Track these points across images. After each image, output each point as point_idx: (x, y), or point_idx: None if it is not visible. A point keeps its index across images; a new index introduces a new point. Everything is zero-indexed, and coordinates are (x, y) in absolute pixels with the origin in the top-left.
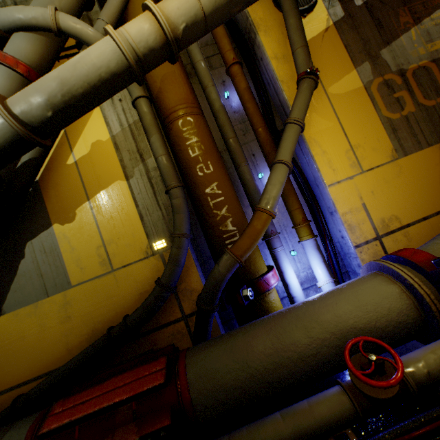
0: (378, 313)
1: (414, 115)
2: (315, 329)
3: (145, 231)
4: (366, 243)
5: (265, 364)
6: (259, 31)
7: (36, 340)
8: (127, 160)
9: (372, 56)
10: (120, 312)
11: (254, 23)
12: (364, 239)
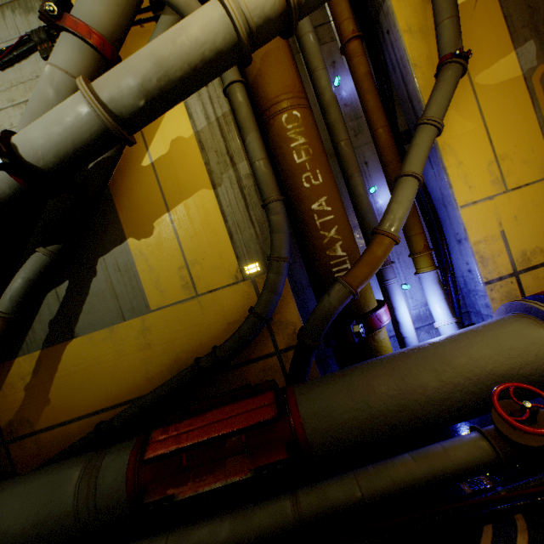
0: (523, 359)
1: None
2: (447, 373)
3: (235, 252)
4: (499, 280)
5: (388, 406)
6: None
7: (113, 367)
8: (214, 164)
9: (540, 32)
10: (205, 342)
11: None
12: (498, 275)
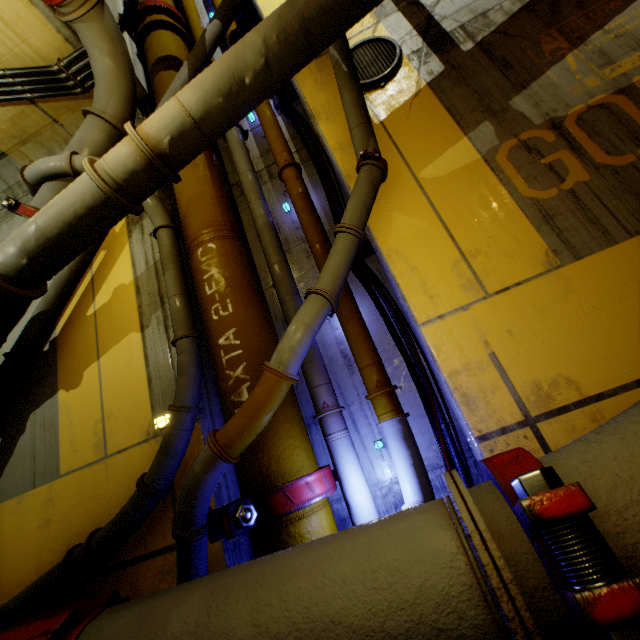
0: (394, 595)
1: (588, 186)
2: (271, 609)
3: (151, 401)
4: (501, 432)
5: None
6: (319, 121)
7: (10, 550)
8: (146, 306)
9: (496, 110)
10: (104, 522)
11: (314, 112)
12: (498, 424)
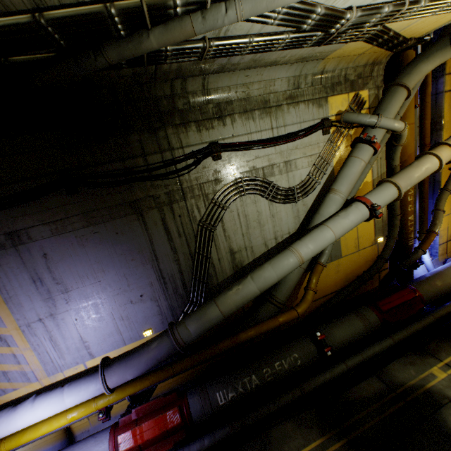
0: None
1: None
2: None
3: (374, 232)
4: (442, 244)
5: (442, 289)
6: (444, 129)
7: (324, 281)
8: None
9: None
10: (357, 269)
11: (444, 123)
12: (442, 242)
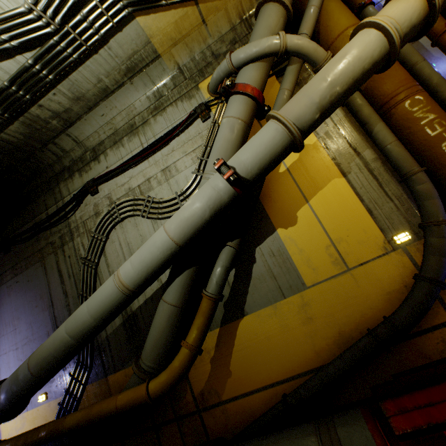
0: None
1: None
2: None
3: (377, 225)
4: None
5: None
6: None
7: (281, 341)
8: (340, 157)
9: None
10: (366, 314)
11: None
12: None
